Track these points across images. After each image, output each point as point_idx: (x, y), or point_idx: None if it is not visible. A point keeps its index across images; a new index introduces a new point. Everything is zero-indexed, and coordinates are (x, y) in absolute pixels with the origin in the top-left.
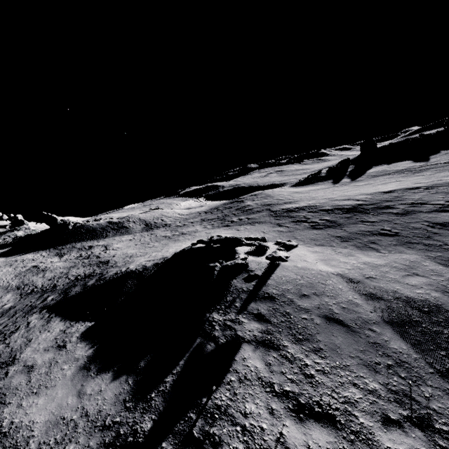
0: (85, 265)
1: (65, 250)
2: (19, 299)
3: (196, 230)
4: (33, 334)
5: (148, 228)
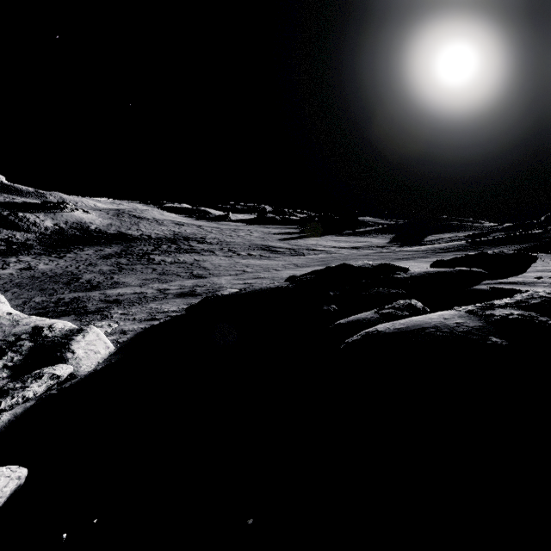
0: None
1: None
2: None
3: None
4: None
5: None
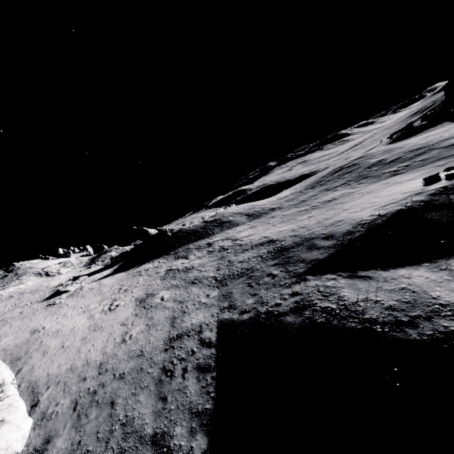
0: (241, 251)
1: (182, 253)
2: (218, 288)
3: (347, 192)
4: (383, 286)
5: (254, 216)
